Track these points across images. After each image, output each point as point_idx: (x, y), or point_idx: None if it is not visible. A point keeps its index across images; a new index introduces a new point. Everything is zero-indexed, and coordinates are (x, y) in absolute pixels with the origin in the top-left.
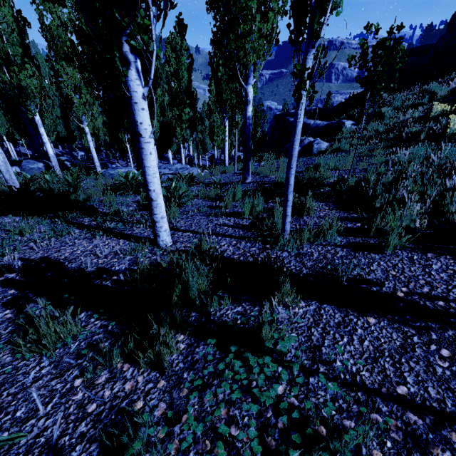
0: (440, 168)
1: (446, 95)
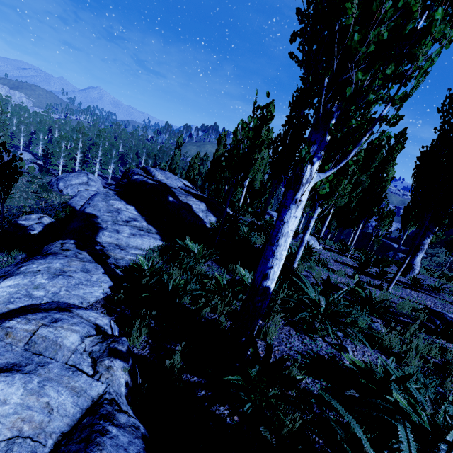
0: None
1: None
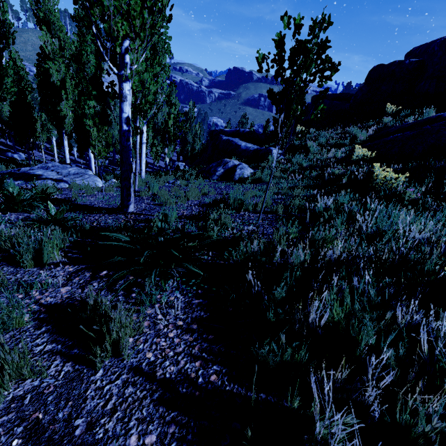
0: (377, 257)
1: (365, 140)
